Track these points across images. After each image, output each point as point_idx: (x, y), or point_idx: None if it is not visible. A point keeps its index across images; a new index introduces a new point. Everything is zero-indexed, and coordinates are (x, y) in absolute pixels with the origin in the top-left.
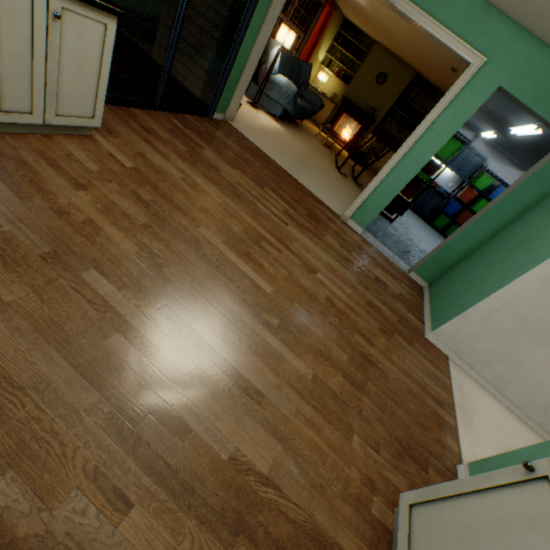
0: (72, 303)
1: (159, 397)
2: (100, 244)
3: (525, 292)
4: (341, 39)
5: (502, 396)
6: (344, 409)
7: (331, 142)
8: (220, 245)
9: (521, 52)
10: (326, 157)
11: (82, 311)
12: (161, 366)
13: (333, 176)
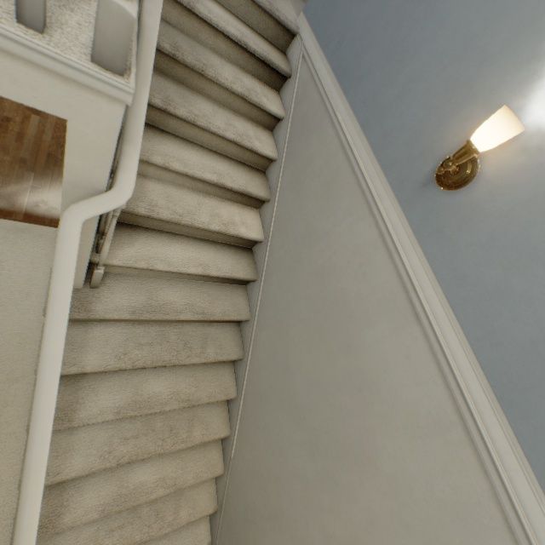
0: None
1: None
2: None
3: None
4: None
5: None
6: None
7: None
8: None
9: None
10: None
11: None
12: None
13: None
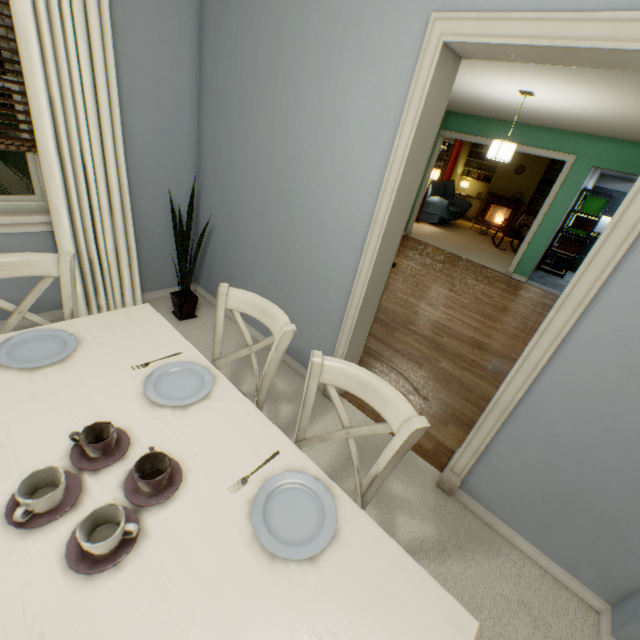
0: (398, 299)
1: (438, 321)
2: (393, 286)
3: None
4: (474, 154)
5: None
6: (522, 339)
7: (484, 229)
8: (435, 287)
9: (597, 147)
10: (483, 241)
11: (402, 301)
12: (434, 315)
13: (493, 252)
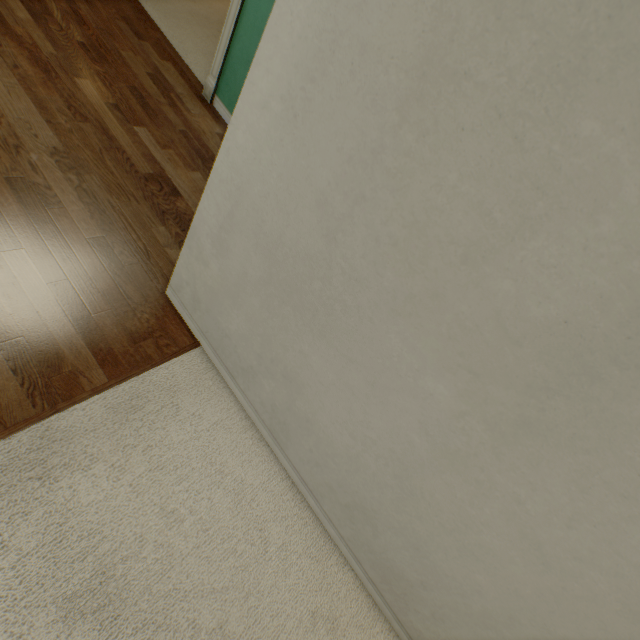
0: None
1: None
2: None
3: (262, 153)
4: None
5: (285, 458)
6: None
7: None
8: None
9: None
10: None
11: None
12: None
13: None
